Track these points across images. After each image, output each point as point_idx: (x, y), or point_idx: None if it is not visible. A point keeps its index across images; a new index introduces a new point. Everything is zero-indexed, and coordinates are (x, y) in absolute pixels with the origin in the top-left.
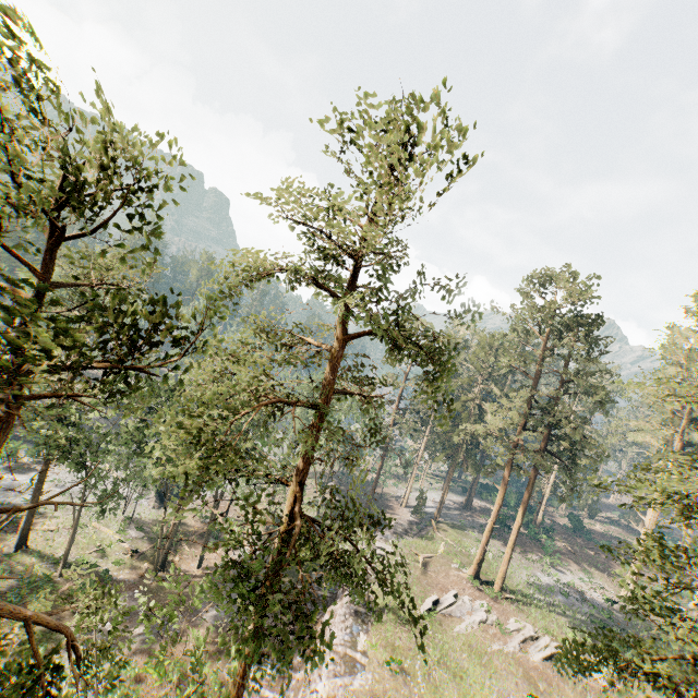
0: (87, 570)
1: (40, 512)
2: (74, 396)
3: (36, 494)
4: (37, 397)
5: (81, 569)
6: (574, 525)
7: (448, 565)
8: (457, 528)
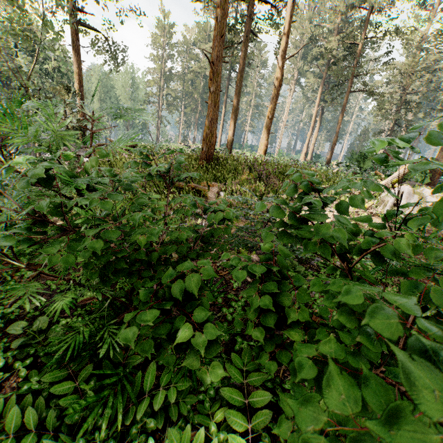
0: None
1: None
2: None
3: None
4: None
5: None
6: None
7: None
8: None
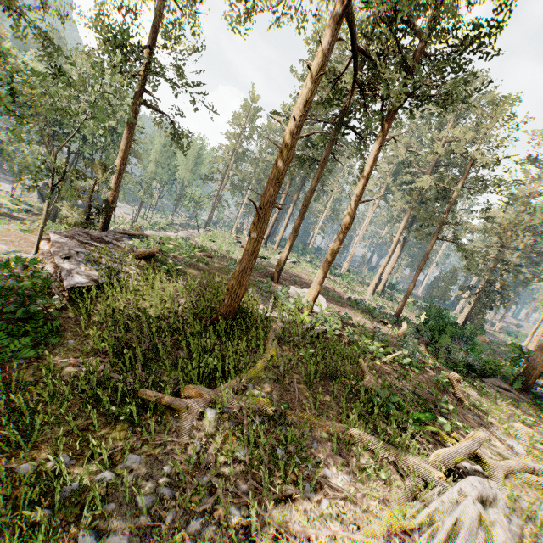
0: None
1: None
2: None
3: None
4: None
5: None
6: None
7: None
8: None
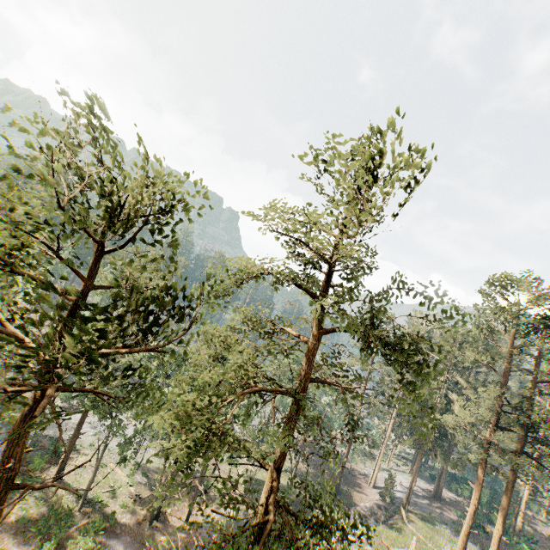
0: (89, 545)
1: (76, 448)
2: (99, 393)
3: (75, 434)
4: (71, 390)
5: (95, 507)
6: None
7: None
8: (428, 520)
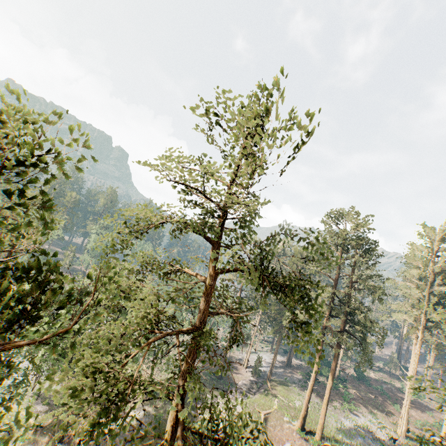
0: None
1: None
2: None
3: None
4: None
5: None
6: (358, 375)
7: (282, 419)
8: (284, 384)
